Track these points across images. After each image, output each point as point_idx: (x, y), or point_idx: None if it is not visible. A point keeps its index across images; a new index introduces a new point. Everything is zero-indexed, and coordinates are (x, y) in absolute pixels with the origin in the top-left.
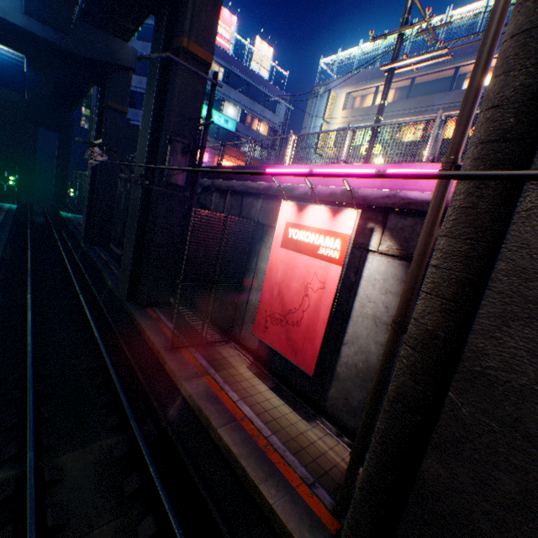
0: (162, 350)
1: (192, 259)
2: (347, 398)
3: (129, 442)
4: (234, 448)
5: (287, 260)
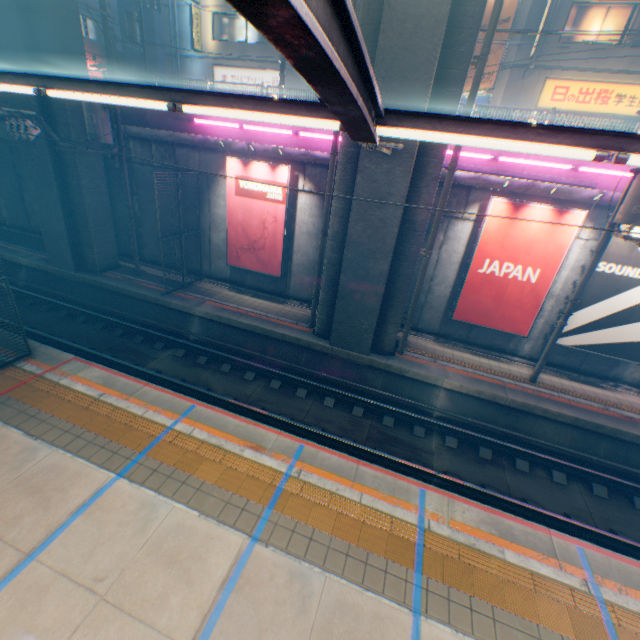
0: (161, 297)
1: (125, 216)
2: (302, 284)
3: (183, 349)
4: (253, 323)
5: (244, 206)
